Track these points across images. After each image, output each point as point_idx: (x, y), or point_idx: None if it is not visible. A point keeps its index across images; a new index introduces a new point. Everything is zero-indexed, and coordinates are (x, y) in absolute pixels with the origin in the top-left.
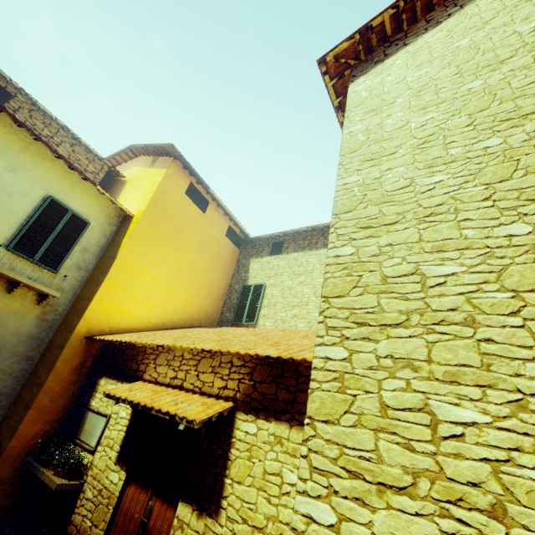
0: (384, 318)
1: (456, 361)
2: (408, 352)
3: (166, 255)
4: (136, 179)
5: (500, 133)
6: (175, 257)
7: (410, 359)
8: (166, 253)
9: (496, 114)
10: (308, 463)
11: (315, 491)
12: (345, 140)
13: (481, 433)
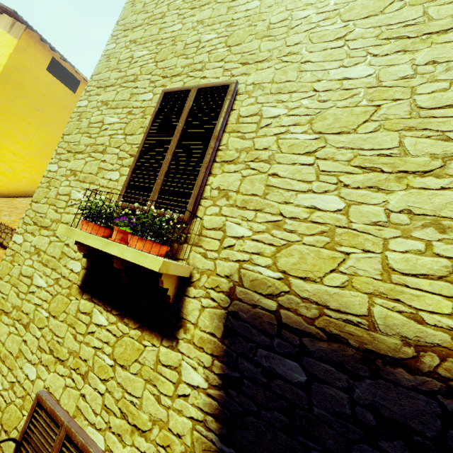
0: (44, 222)
1: (53, 254)
2: (41, 245)
3: (29, 132)
4: None
5: (155, 89)
6: (40, 135)
7: (40, 249)
8: (29, 131)
9: (165, 67)
10: None
11: None
12: (101, 57)
13: (41, 292)
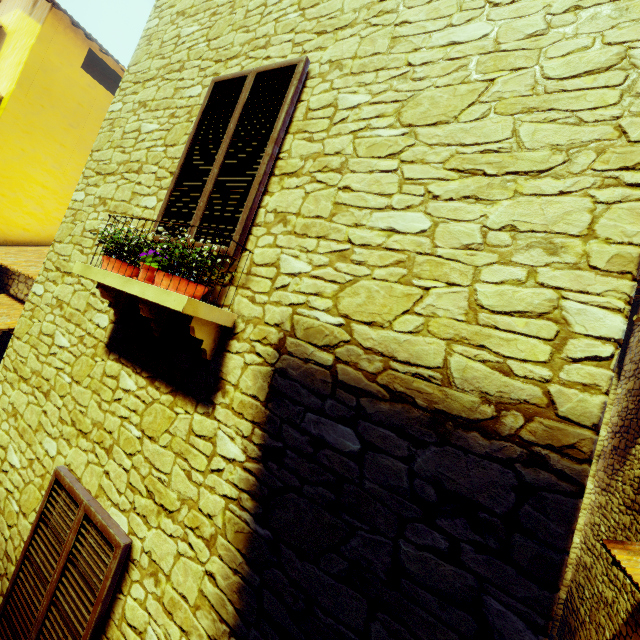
0: (68, 267)
1: (77, 306)
2: (65, 296)
3: (62, 157)
4: (14, 33)
5: (205, 79)
6: (77, 162)
7: (63, 301)
8: (62, 155)
9: (219, 48)
10: (4, 362)
11: (0, 378)
12: (141, 40)
13: (63, 353)
